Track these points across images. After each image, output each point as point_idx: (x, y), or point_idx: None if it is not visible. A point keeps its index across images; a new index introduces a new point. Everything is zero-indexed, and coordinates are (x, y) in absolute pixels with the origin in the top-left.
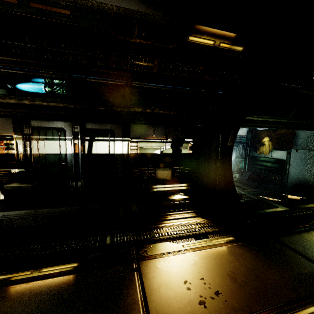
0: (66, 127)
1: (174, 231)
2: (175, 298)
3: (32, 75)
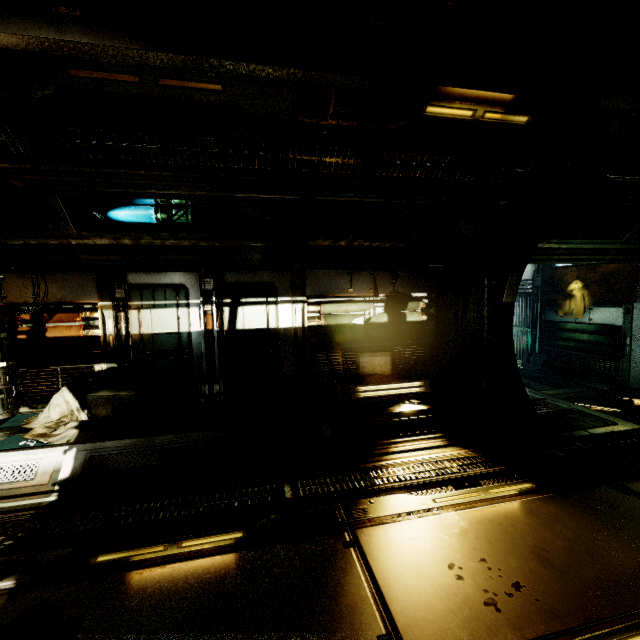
0: (190, 282)
1: (412, 474)
2: (437, 593)
3: (140, 194)
